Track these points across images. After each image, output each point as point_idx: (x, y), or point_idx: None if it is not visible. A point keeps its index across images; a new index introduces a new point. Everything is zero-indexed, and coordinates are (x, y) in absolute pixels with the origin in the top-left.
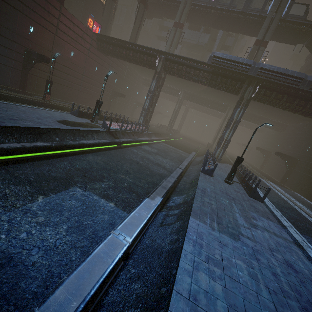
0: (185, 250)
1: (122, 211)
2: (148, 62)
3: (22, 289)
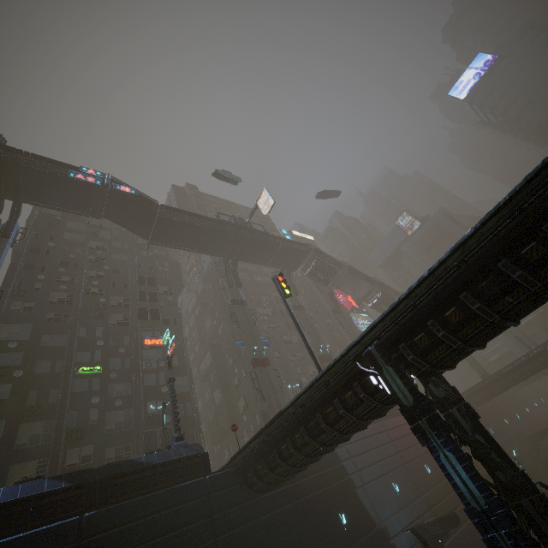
0: None
1: None
2: (545, 363)
3: None
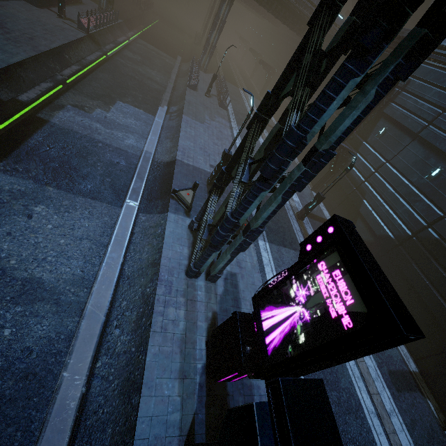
0: (182, 124)
1: (149, 114)
2: None
3: (138, 132)
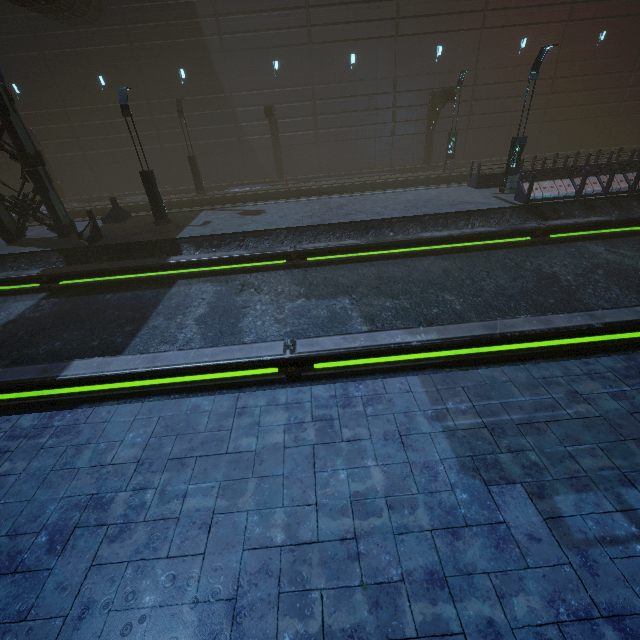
0: (309, 389)
1: None
2: None
3: None
